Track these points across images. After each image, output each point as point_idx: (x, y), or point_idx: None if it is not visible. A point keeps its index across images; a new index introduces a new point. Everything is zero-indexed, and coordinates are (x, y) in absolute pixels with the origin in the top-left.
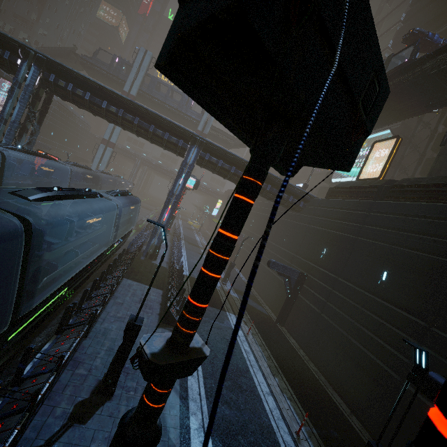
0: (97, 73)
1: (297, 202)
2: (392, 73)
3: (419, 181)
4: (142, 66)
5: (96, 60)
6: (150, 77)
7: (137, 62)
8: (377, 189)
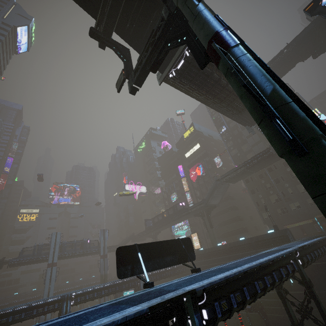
0: (23, 264)
1: (182, 269)
2: (181, 213)
3: (212, 249)
4: (56, 242)
5: (22, 256)
6: (61, 244)
7: (53, 242)
8: (204, 254)
